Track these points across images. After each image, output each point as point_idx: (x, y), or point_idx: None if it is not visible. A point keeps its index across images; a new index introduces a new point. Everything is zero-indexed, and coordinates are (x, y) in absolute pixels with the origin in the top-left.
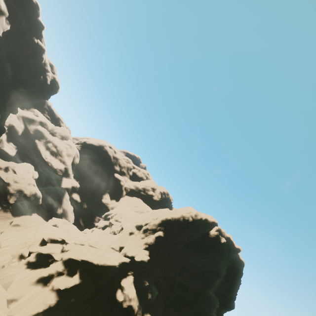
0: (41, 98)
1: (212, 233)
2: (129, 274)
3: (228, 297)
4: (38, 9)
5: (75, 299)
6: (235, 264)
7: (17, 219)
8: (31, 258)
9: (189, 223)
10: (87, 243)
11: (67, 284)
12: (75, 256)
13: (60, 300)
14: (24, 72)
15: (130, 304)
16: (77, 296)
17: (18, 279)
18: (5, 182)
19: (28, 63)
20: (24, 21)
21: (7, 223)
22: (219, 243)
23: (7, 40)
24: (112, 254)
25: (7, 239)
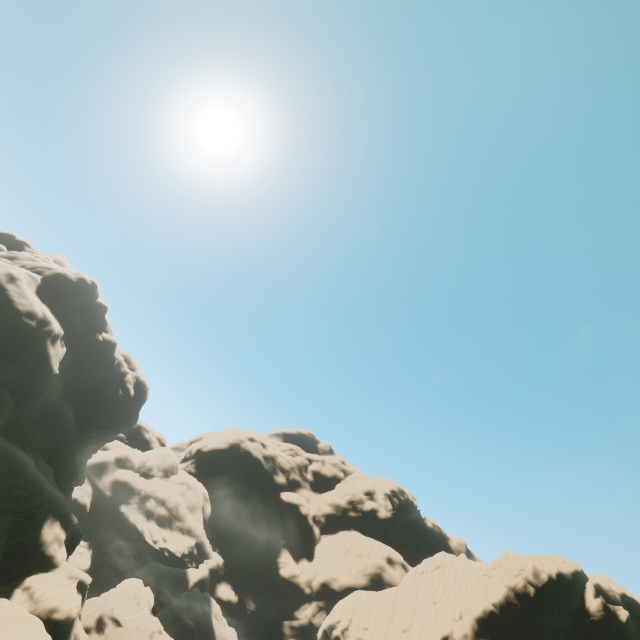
0: (124, 428)
1: (593, 609)
2: None
3: None
4: (96, 288)
5: None
6: None
7: None
8: None
9: (534, 601)
10: None
11: None
12: None
13: None
14: (92, 401)
15: None
16: None
17: None
18: None
19: (93, 379)
20: (80, 321)
21: None
22: (620, 627)
23: (62, 367)
24: None
25: None
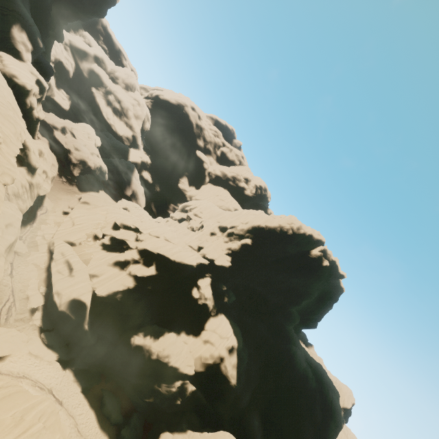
0: (93, 14)
1: (313, 253)
2: (206, 276)
3: (312, 318)
4: None
5: (152, 288)
6: (331, 290)
7: (85, 196)
8: (106, 241)
9: (287, 236)
10: (162, 236)
11: (144, 273)
12: (151, 248)
13: (138, 285)
14: None
15: (205, 303)
16: (154, 285)
17: (96, 258)
18: (65, 149)
19: None
20: None
21: (76, 199)
22: (319, 266)
23: None
24: (190, 253)
25: (79, 217)
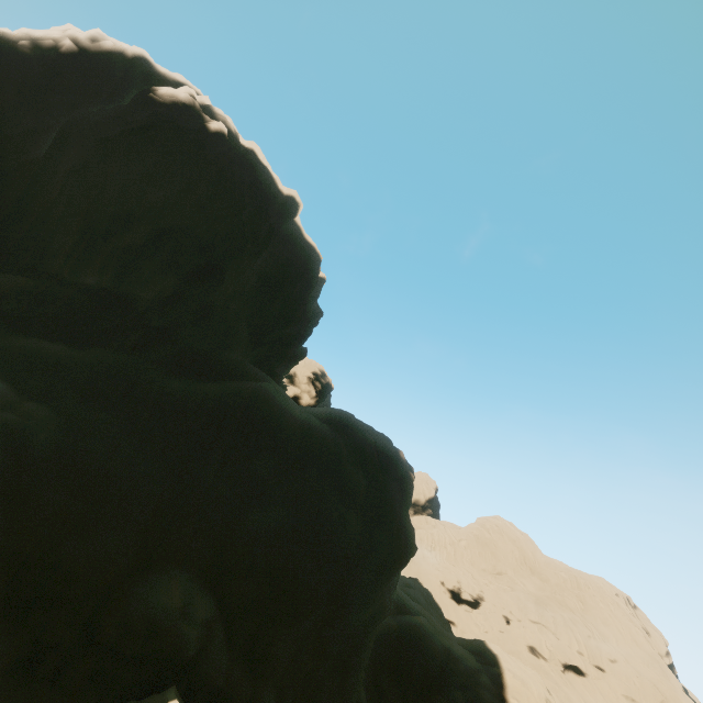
0: None
1: (164, 92)
2: None
3: (287, 334)
4: None
5: None
6: (294, 256)
7: None
8: None
9: (66, 60)
10: None
11: None
12: None
13: None
14: None
15: None
16: None
17: None
18: None
19: None
20: None
21: None
22: (200, 130)
23: None
24: None
25: None
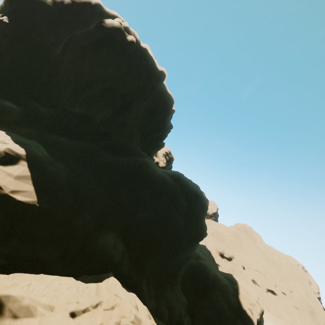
0: None
1: (108, 22)
2: None
3: (156, 136)
4: None
5: None
6: (162, 100)
7: None
8: None
9: (66, 8)
10: None
11: None
12: None
13: None
14: None
15: None
16: None
17: None
18: None
19: None
20: None
21: None
22: (123, 40)
23: None
24: None
25: None
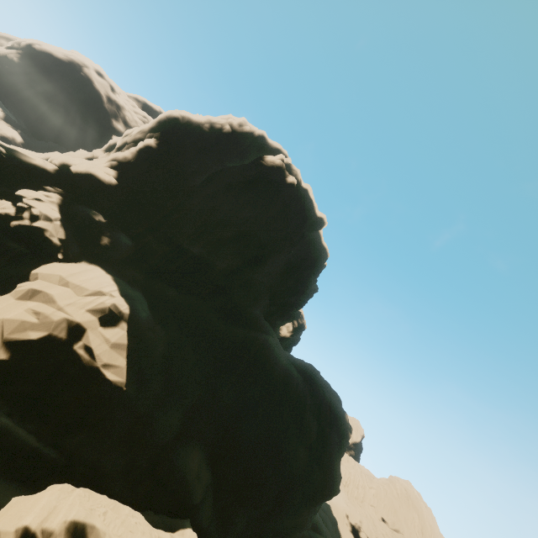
0: None
1: (269, 159)
2: (48, 191)
3: (291, 302)
4: None
5: None
6: (311, 252)
7: None
8: None
9: (224, 136)
10: None
11: None
12: None
13: None
14: None
15: (31, 227)
16: None
17: None
18: None
19: None
20: None
21: None
22: (282, 182)
23: None
24: None
25: None
